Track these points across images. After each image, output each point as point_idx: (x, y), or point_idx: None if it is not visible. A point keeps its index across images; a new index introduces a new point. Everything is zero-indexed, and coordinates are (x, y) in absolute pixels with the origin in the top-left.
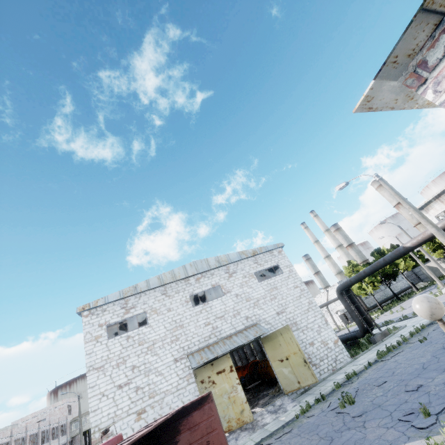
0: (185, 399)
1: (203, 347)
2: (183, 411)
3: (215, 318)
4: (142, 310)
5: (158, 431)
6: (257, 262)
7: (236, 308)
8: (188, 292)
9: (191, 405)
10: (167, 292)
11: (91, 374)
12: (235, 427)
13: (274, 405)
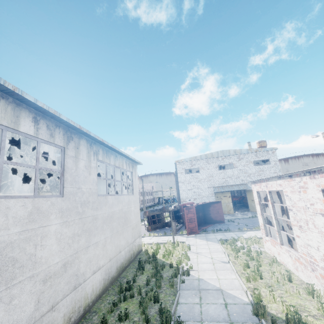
0: (210, 200)
1: (220, 186)
2: (212, 202)
3: (227, 177)
4: (197, 167)
5: (205, 204)
6: (256, 156)
7: (238, 175)
8: (217, 163)
9: (214, 202)
10: (208, 161)
11: (180, 183)
12: (226, 213)
13: (243, 213)
